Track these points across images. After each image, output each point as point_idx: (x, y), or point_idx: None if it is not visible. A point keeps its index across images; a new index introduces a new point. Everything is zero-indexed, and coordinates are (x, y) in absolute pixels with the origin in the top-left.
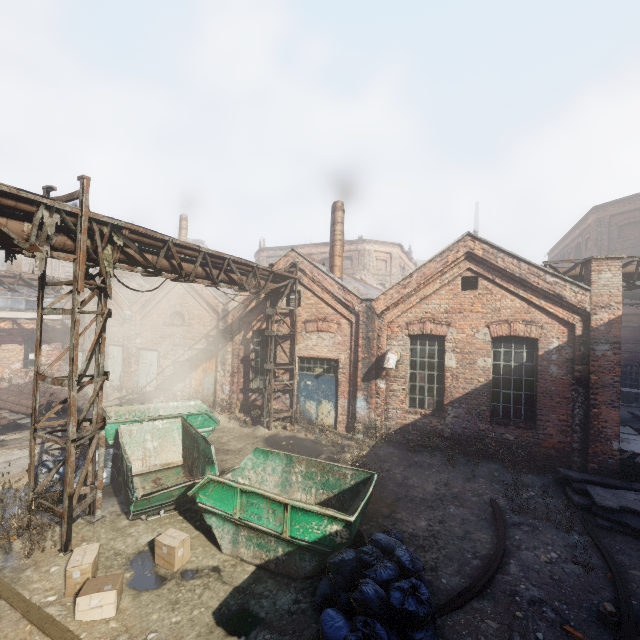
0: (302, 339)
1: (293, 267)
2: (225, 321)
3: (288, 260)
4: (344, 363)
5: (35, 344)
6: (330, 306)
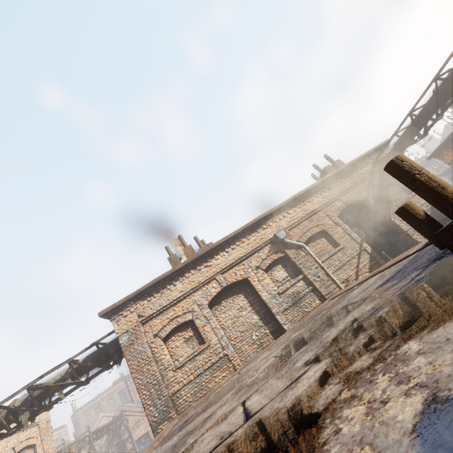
0: (134, 434)
1: (122, 411)
2: (102, 451)
3: (119, 410)
4: (150, 430)
5: None
6: (139, 415)
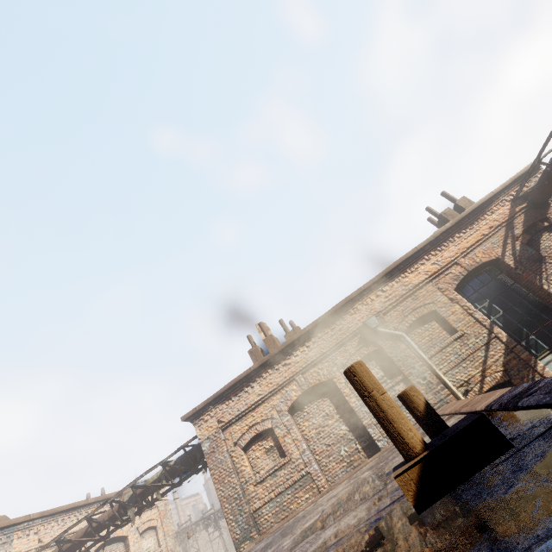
0: None
1: None
2: None
3: None
4: None
5: (213, 551)
6: None
